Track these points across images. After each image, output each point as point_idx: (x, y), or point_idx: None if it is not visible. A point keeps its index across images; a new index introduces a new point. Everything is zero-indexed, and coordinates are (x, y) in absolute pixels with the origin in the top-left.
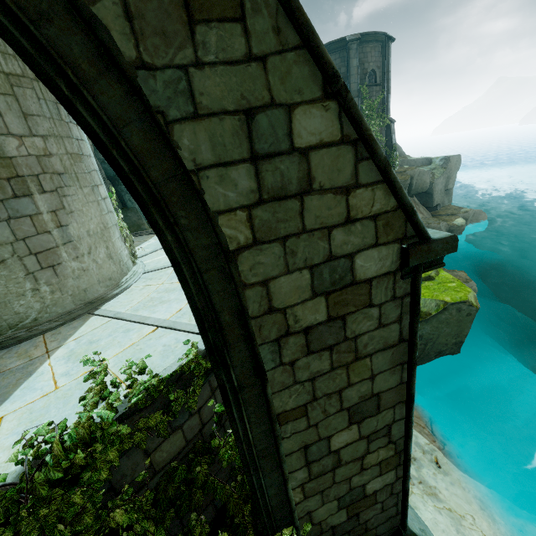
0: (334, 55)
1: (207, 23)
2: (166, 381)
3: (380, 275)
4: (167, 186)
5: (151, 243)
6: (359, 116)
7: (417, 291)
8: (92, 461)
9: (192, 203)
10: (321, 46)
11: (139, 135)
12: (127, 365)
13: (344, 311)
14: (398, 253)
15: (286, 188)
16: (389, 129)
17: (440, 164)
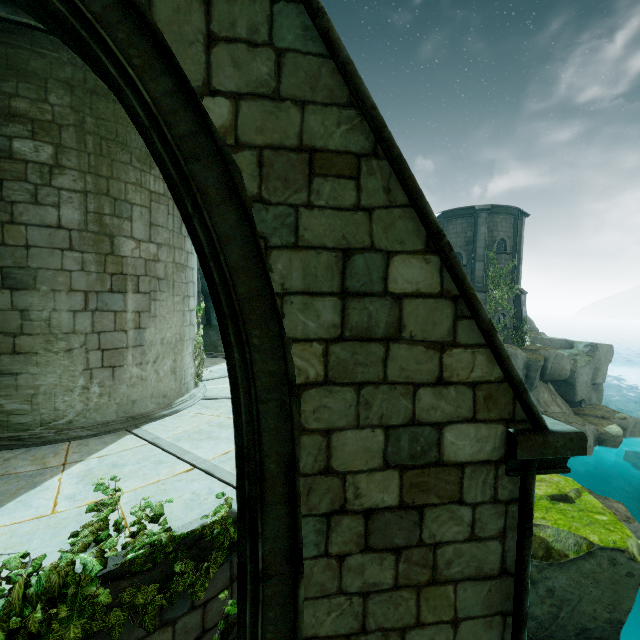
0: (461, 220)
1: (325, 177)
2: (178, 541)
3: (477, 462)
4: (249, 303)
5: (222, 367)
6: (462, 274)
7: (528, 498)
8: (47, 630)
9: (269, 325)
10: (427, 208)
11: (239, 253)
12: (142, 505)
13: (423, 500)
14: (502, 437)
15: (372, 329)
16: (518, 299)
17: (585, 351)
